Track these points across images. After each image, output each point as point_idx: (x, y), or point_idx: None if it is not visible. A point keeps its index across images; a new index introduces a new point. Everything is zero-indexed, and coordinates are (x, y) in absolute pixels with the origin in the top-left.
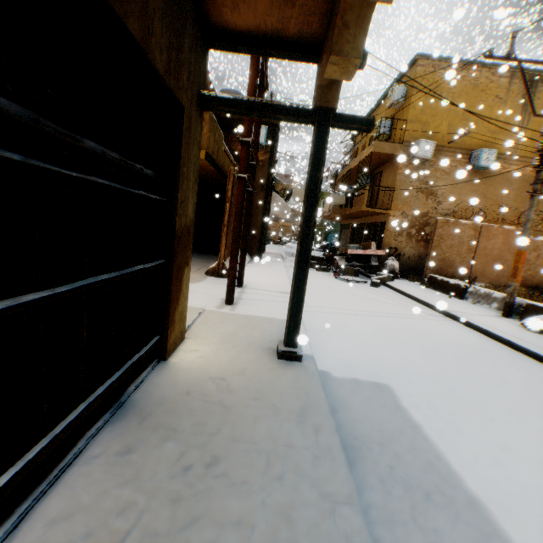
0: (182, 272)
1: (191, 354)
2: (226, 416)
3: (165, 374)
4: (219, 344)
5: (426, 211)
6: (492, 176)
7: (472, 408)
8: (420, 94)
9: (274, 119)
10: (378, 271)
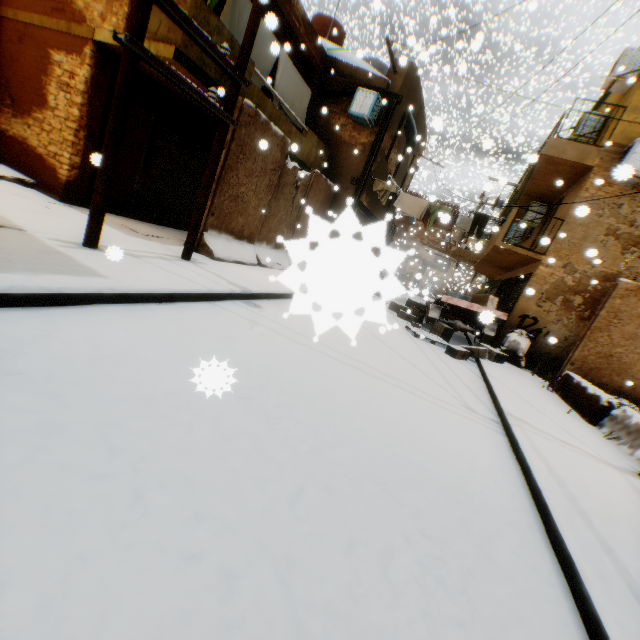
0: None
1: None
2: None
3: None
4: None
5: (614, 272)
6: None
7: None
8: None
9: None
10: (493, 346)
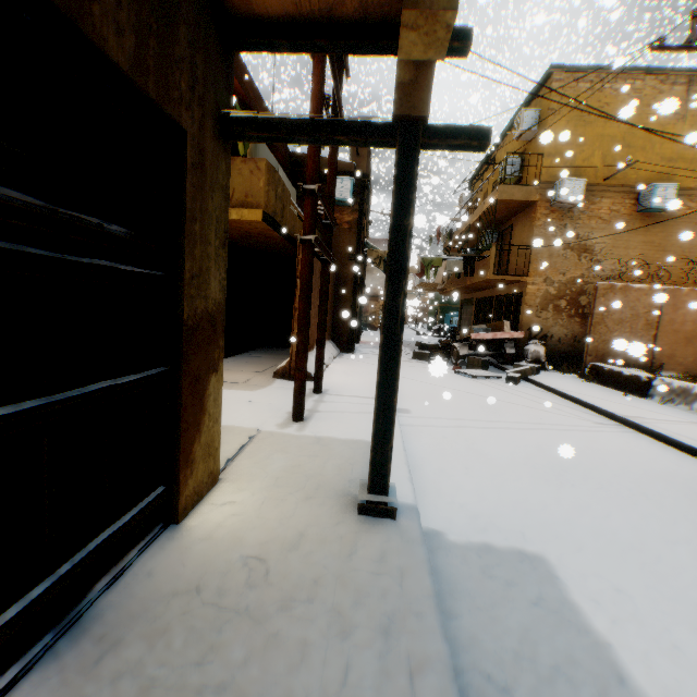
0: (205, 383)
1: (221, 510)
2: (251, 640)
3: (168, 551)
4: (269, 490)
5: (579, 275)
6: (673, 221)
7: (696, 601)
8: (559, 118)
9: (333, 143)
10: (516, 360)
